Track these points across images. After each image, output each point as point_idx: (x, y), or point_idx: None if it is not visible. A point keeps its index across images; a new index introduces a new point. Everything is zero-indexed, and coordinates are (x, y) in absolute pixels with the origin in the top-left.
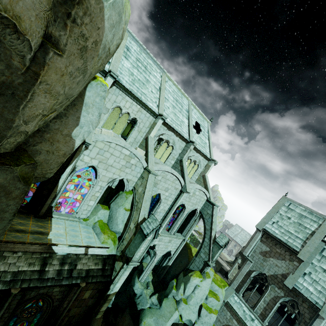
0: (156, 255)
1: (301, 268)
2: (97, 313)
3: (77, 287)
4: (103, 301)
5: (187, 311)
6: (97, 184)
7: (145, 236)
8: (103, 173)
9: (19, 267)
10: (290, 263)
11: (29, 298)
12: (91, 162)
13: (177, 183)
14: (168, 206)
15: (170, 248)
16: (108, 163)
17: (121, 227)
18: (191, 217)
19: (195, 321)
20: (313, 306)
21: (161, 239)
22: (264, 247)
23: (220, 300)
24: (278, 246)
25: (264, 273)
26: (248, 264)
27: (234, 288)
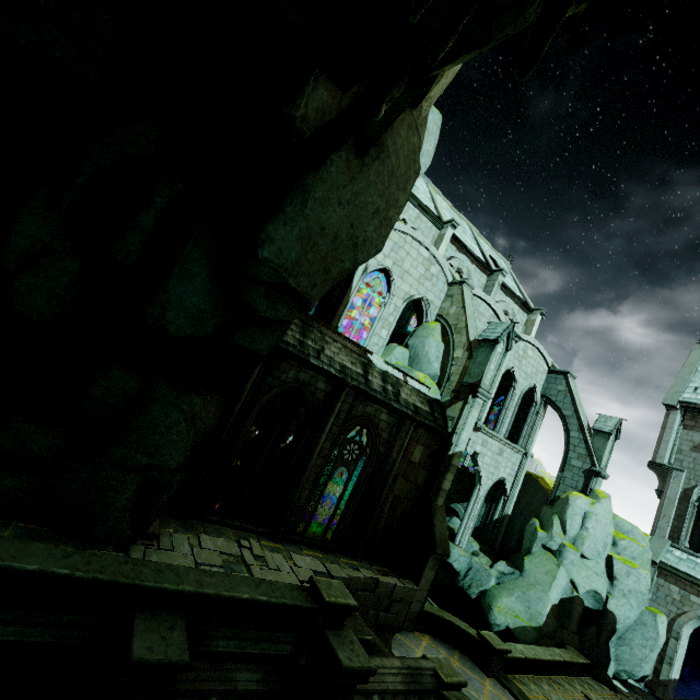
0: (480, 482)
1: None
2: (436, 493)
3: (410, 421)
4: (443, 470)
5: (583, 573)
6: (391, 300)
7: (495, 341)
8: (397, 283)
9: (342, 360)
10: None
11: (355, 416)
12: (384, 263)
13: None
14: None
15: (502, 471)
16: (404, 267)
17: (437, 367)
18: (526, 411)
19: (608, 593)
20: None
21: (486, 443)
22: (696, 437)
23: (645, 553)
24: None
25: None
26: (677, 476)
27: (665, 535)
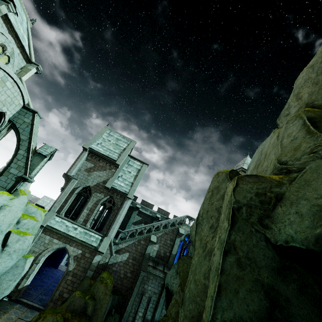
0: None
1: (117, 174)
2: None
3: None
4: None
5: None
6: None
7: None
8: None
9: None
10: (110, 171)
11: None
12: None
13: None
14: None
15: None
16: None
17: None
18: None
19: None
20: (123, 195)
21: None
22: (89, 165)
23: (38, 223)
24: (101, 161)
25: (88, 186)
26: (73, 182)
27: (56, 210)
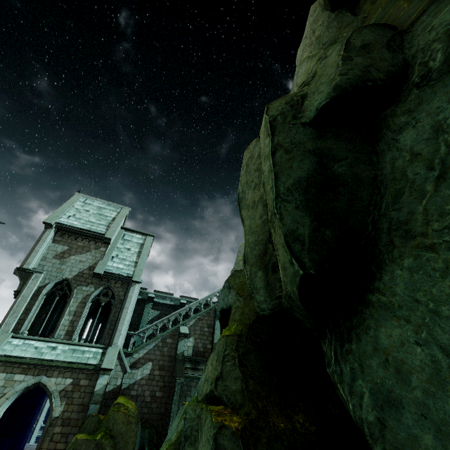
0: None
1: (109, 253)
2: None
3: None
4: None
5: None
6: None
7: None
8: None
9: None
10: (97, 251)
11: None
12: None
13: None
14: None
15: None
16: None
17: None
18: None
19: None
20: (125, 281)
21: None
22: (60, 248)
23: None
24: (80, 239)
25: (64, 279)
26: (37, 277)
27: (10, 329)
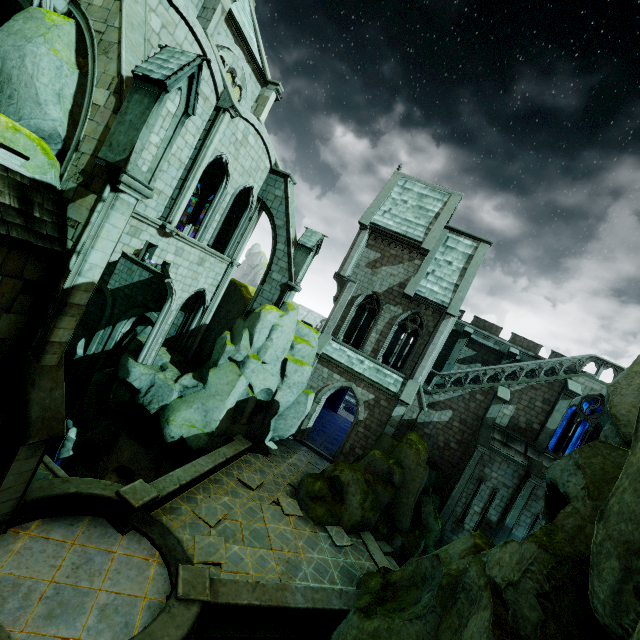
0: (172, 296)
1: (424, 268)
2: (40, 350)
3: None
4: (53, 313)
5: (262, 376)
6: None
7: (162, 86)
8: None
9: None
10: (410, 264)
11: None
12: None
13: (206, 78)
14: (188, 151)
15: (203, 282)
16: None
17: (58, 116)
18: (240, 215)
19: (278, 387)
20: (438, 309)
21: (182, 251)
22: (372, 255)
23: (313, 350)
24: (393, 245)
25: (374, 293)
26: (351, 287)
27: (331, 332)
